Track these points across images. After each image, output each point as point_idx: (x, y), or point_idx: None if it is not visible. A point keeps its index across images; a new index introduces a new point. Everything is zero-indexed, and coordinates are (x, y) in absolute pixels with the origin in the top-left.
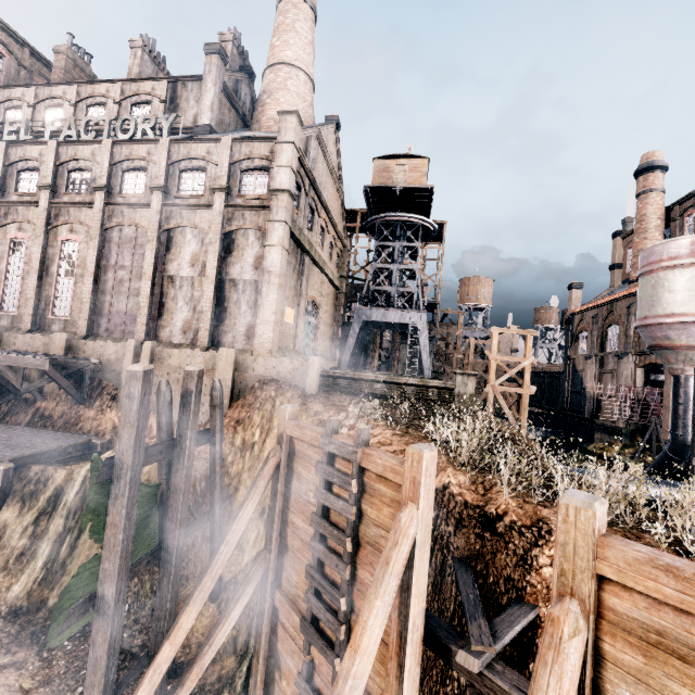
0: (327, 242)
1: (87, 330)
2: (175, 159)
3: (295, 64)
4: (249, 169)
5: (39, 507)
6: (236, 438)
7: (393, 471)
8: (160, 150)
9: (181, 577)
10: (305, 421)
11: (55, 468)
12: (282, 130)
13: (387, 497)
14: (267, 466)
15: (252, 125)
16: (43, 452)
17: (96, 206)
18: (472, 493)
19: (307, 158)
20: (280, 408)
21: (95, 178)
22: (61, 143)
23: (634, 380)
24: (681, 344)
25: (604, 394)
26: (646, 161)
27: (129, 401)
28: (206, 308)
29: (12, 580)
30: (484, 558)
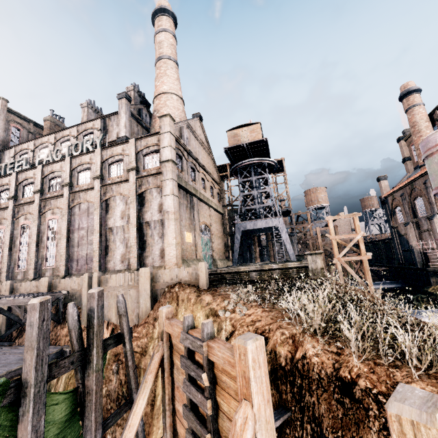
0: (208, 187)
1: (65, 272)
2: (105, 158)
3: (170, 92)
4: (147, 154)
5: None
6: (154, 332)
7: (230, 364)
8: (96, 155)
9: None
10: (200, 311)
11: None
12: (162, 126)
13: (231, 390)
14: (153, 361)
15: (150, 130)
16: None
17: (64, 196)
18: (328, 360)
19: (183, 139)
20: (159, 310)
21: (63, 180)
22: (44, 166)
23: None
24: None
25: (427, 248)
26: (404, 89)
27: (30, 328)
28: (133, 243)
29: None
30: (349, 433)
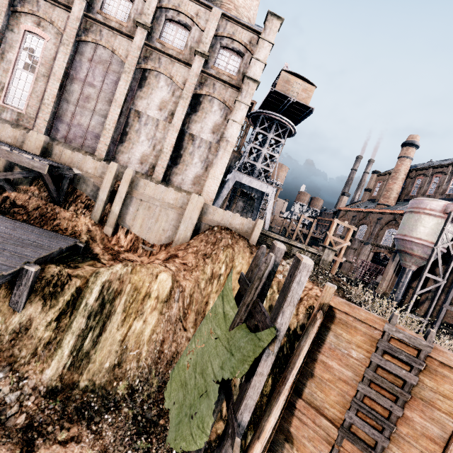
0: None
1: (45, 131)
2: (165, 4)
3: None
4: (227, 47)
5: (61, 305)
6: (206, 267)
7: None
8: None
9: (172, 364)
10: None
11: (71, 272)
12: (267, 29)
13: (450, 379)
14: (316, 325)
15: None
16: (51, 253)
17: (73, 12)
18: None
19: None
20: (327, 286)
21: None
22: None
23: (367, 258)
24: (417, 254)
25: (346, 260)
26: (411, 139)
27: (298, 286)
28: (167, 151)
29: (43, 366)
30: None
